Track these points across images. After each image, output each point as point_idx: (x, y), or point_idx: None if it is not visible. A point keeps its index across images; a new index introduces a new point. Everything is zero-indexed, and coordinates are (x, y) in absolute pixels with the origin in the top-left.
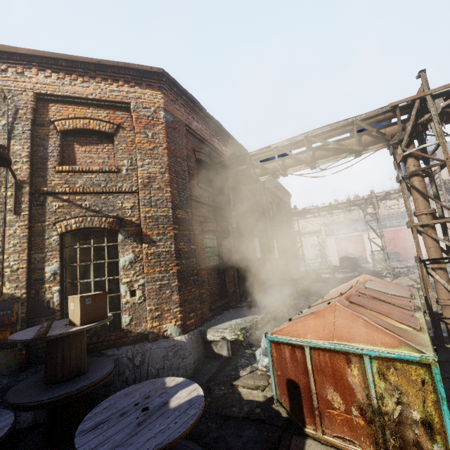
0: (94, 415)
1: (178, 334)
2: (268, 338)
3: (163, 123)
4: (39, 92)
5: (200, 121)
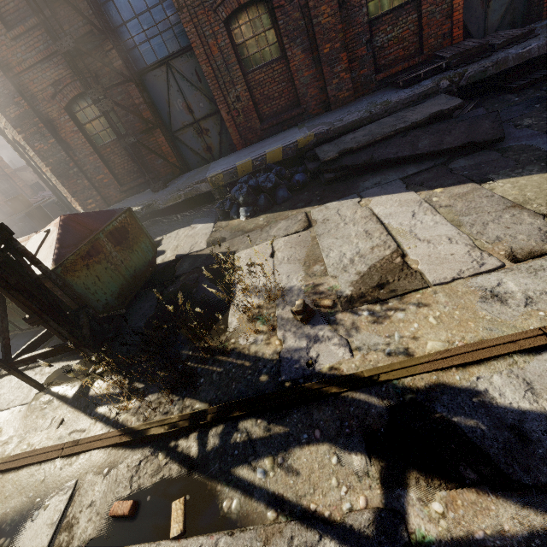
0: None
1: None
2: None
3: None
4: None
5: None
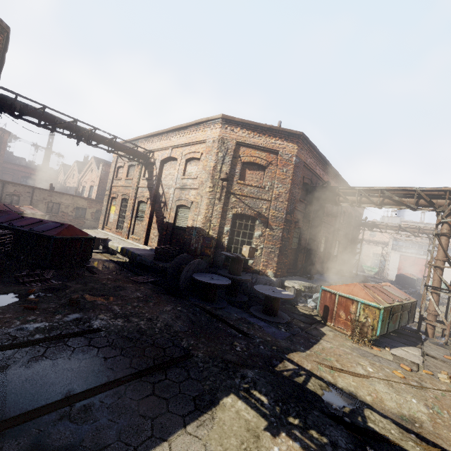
0: (256, 287)
1: (272, 276)
2: (322, 288)
3: (293, 164)
4: (238, 141)
5: (312, 157)
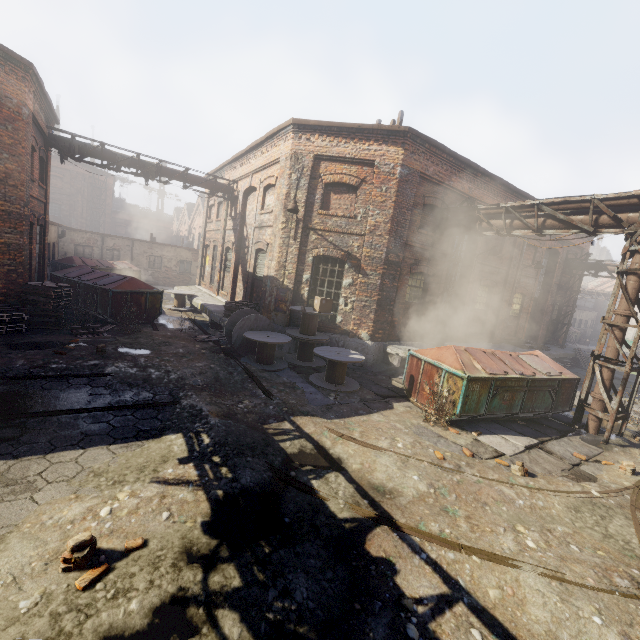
0: (320, 348)
1: (367, 339)
2: (409, 352)
3: (397, 178)
4: (317, 154)
5: (440, 163)
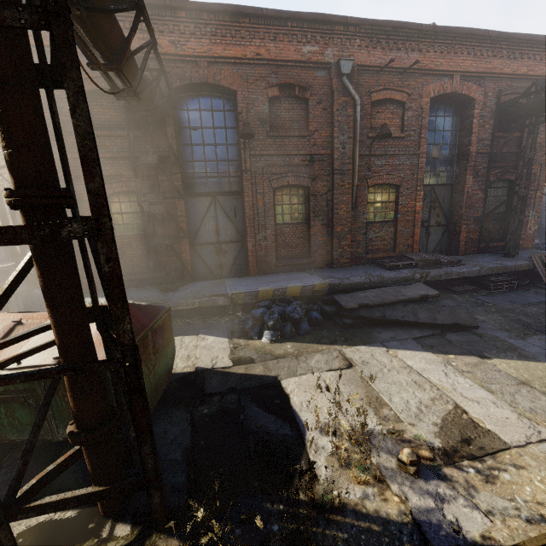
0: None
1: None
2: None
3: None
4: None
5: None
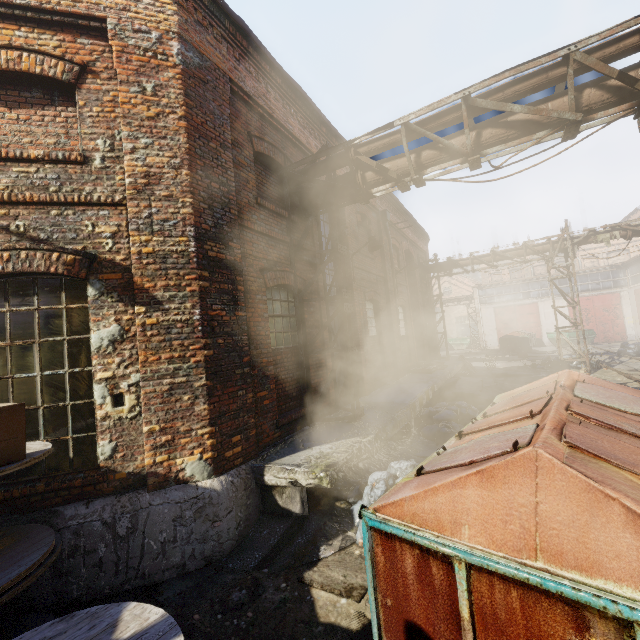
0: None
1: (206, 475)
2: (367, 521)
3: (177, 65)
4: None
5: (263, 82)
